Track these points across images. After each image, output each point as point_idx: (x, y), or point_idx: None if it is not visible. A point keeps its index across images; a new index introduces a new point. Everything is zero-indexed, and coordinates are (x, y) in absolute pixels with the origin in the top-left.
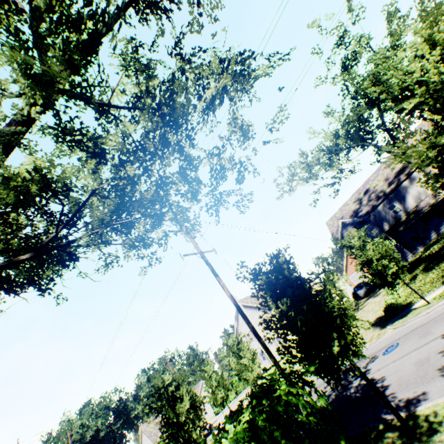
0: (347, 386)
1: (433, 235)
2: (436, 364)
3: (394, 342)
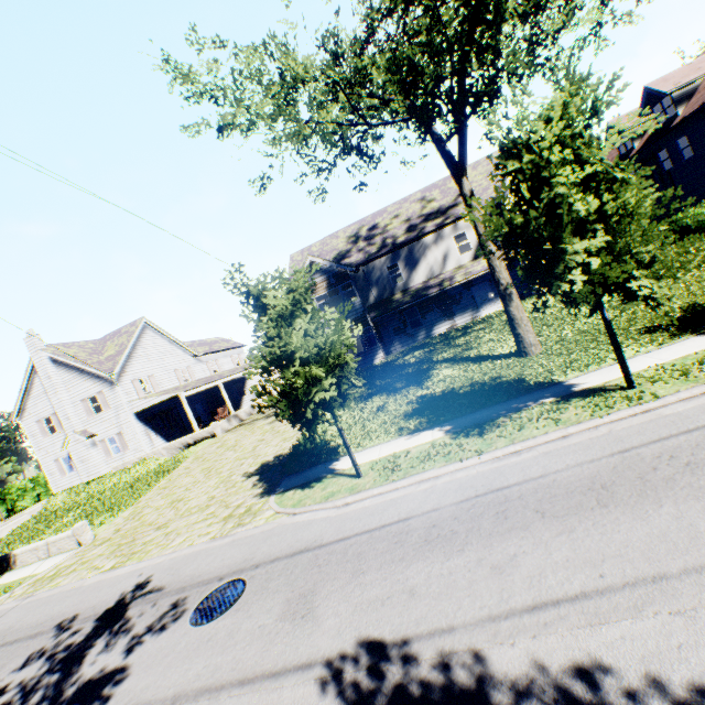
0: None
1: (422, 335)
2: None
3: (243, 575)
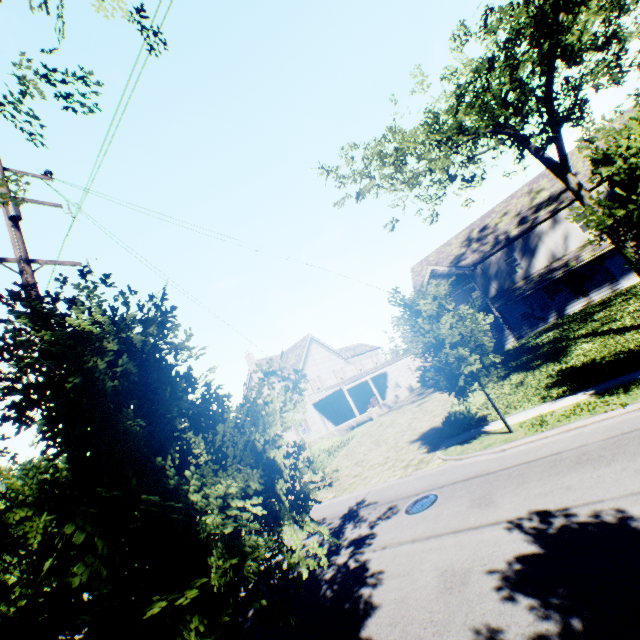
0: (330, 556)
1: (553, 316)
2: (476, 610)
3: (433, 491)
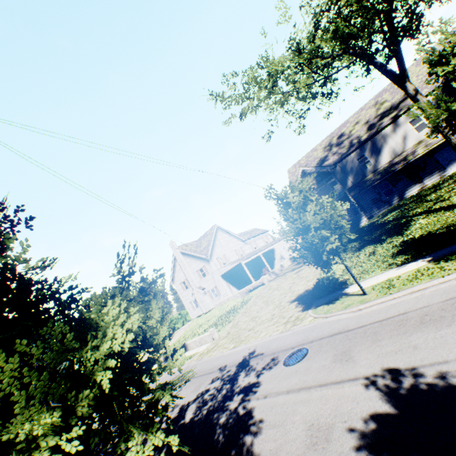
0: (225, 401)
1: (395, 200)
2: None
3: (305, 346)
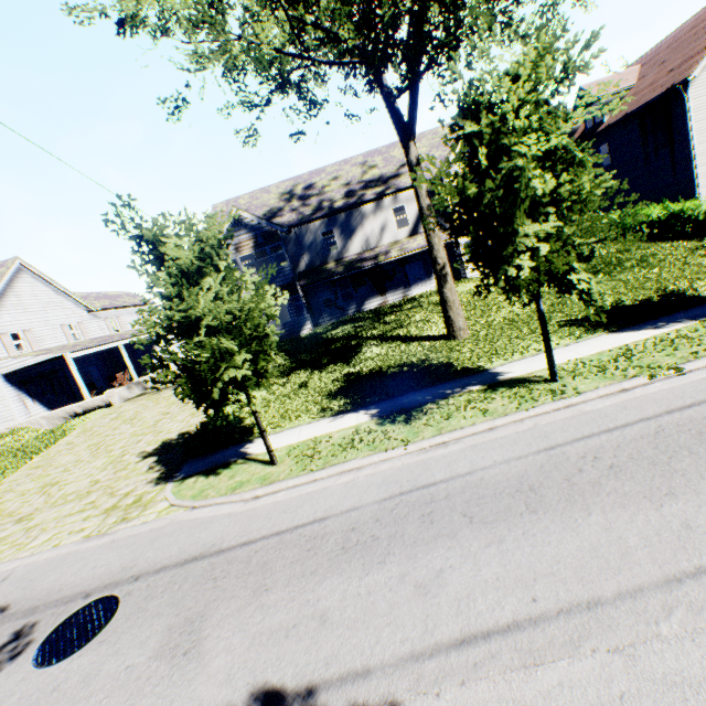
0: None
1: (353, 309)
2: None
3: (118, 591)
